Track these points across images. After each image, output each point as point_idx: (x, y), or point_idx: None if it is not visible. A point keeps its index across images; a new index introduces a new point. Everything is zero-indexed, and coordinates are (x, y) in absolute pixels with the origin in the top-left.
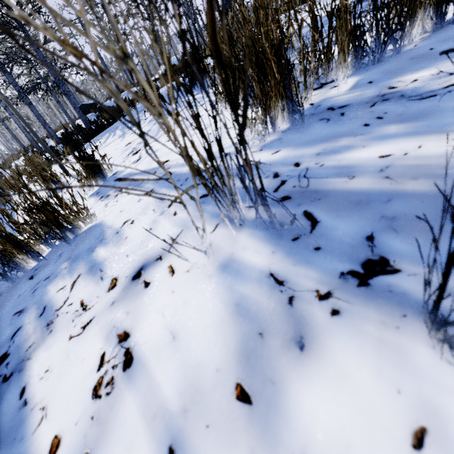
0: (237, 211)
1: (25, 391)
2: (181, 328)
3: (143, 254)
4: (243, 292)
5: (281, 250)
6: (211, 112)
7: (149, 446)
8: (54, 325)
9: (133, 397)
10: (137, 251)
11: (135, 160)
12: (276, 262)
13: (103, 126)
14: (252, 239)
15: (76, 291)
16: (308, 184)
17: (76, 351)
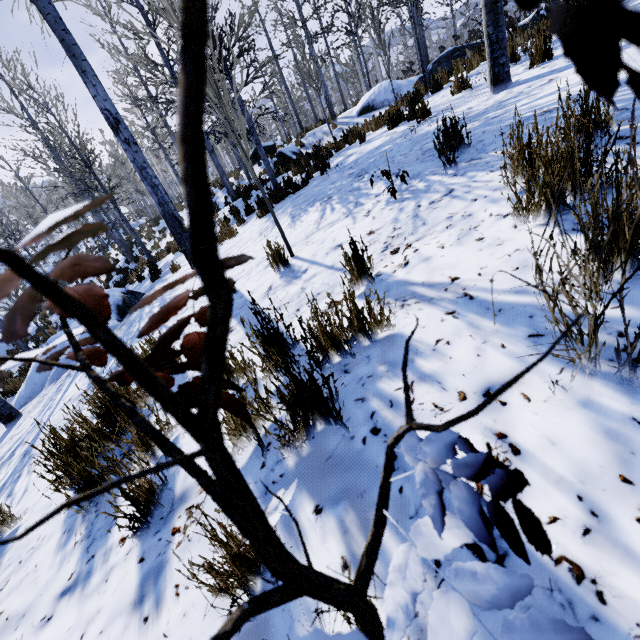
0: (594, 365)
1: None
2: (557, 439)
3: (483, 377)
4: (609, 426)
5: None
6: (496, 219)
7: (560, 493)
8: (415, 417)
9: (533, 470)
10: (474, 373)
11: (402, 264)
12: (636, 411)
13: (298, 186)
14: (607, 389)
15: (420, 394)
16: None
17: None
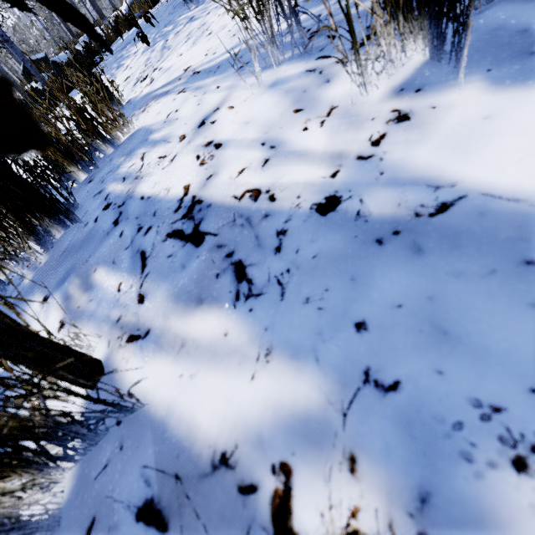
0: (276, 47)
1: (145, 196)
2: (251, 118)
3: (200, 115)
4: (289, 86)
5: (312, 59)
6: (222, 15)
7: (249, 151)
8: (142, 175)
9: (230, 150)
10: (194, 117)
11: (148, 83)
12: (309, 65)
13: (72, 82)
14: (290, 65)
15: (149, 158)
16: (329, 22)
17: (174, 167)
